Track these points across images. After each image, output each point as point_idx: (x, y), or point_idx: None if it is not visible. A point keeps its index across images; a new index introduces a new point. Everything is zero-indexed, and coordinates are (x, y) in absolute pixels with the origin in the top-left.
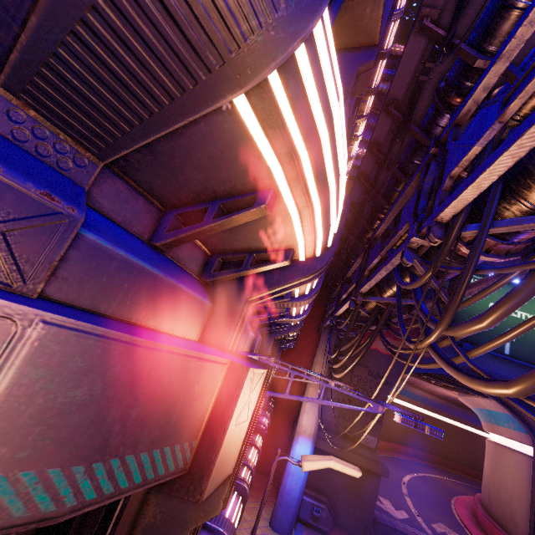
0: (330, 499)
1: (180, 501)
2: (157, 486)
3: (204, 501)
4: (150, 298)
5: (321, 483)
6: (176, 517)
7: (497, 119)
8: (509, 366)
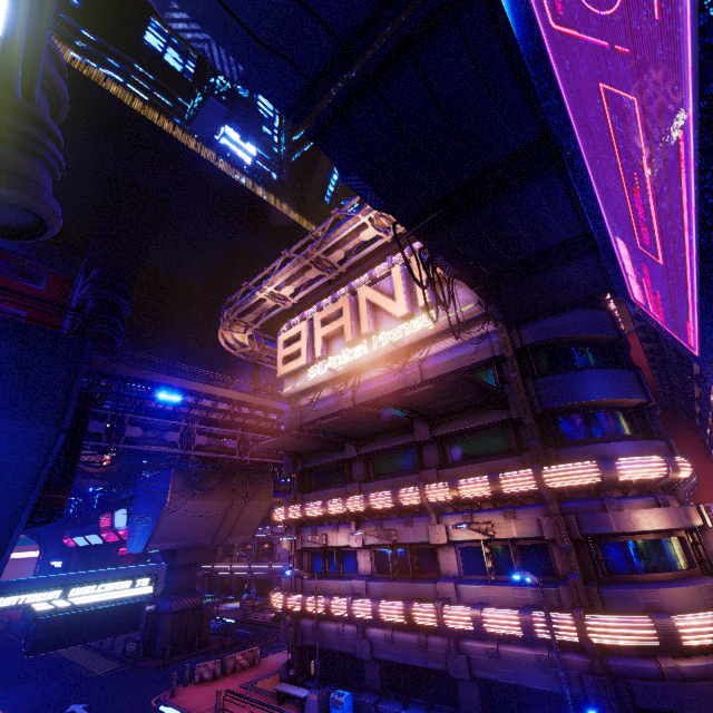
0: None
1: (706, 536)
2: (700, 529)
3: (710, 534)
4: (673, 502)
5: None
6: (707, 539)
7: (710, 393)
8: None
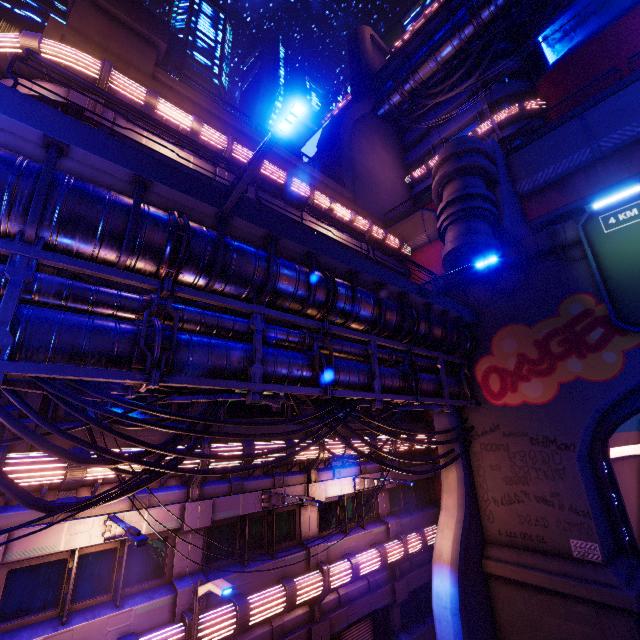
0: None
1: None
2: None
3: None
4: None
5: (537, 634)
6: None
7: None
8: None
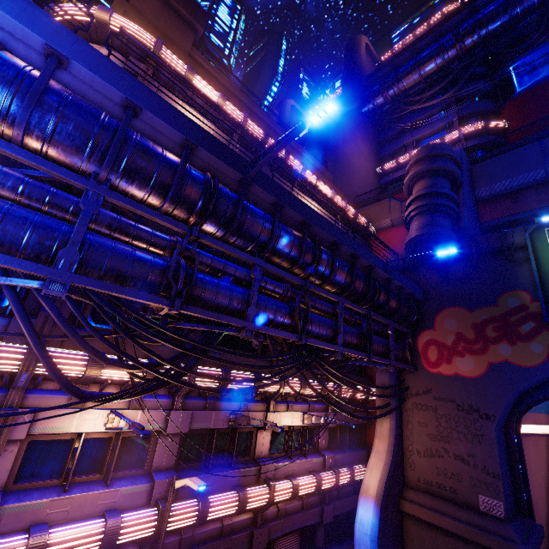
0: None
1: None
2: None
3: None
4: None
5: None
6: None
7: None
8: None
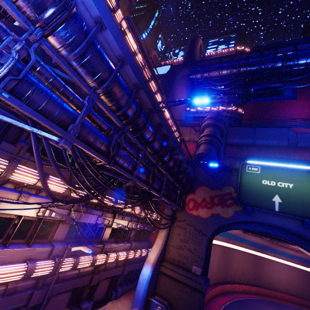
0: (174, 305)
1: None
2: None
3: None
4: None
5: (169, 295)
6: None
7: None
8: (283, 219)
